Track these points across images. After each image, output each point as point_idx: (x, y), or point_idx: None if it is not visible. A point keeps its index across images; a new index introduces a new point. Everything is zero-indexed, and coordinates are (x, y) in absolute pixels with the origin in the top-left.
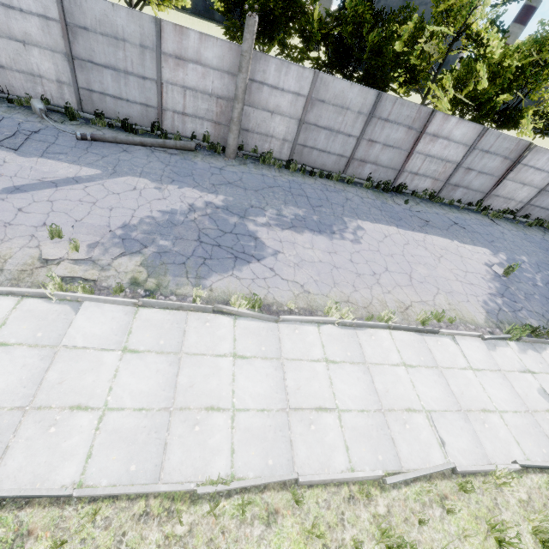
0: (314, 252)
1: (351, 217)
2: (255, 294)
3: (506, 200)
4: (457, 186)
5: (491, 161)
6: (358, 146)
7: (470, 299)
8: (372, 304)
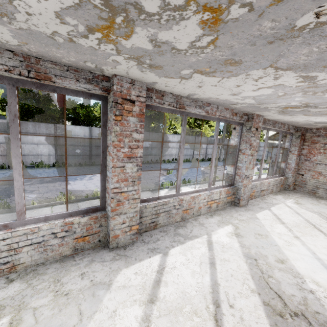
0: (60, 186)
1: (90, 174)
2: (2, 199)
3: (170, 155)
4: (147, 155)
5: (153, 143)
6: (91, 149)
7: (149, 183)
8: (92, 194)
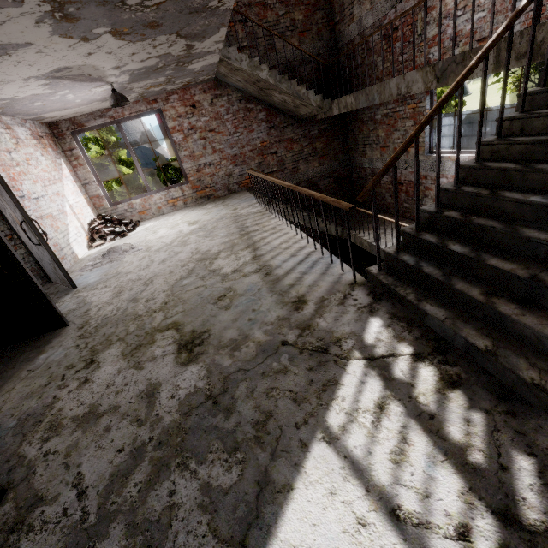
0: None
1: None
2: None
3: None
4: None
5: None
6: None
7: None
8: None
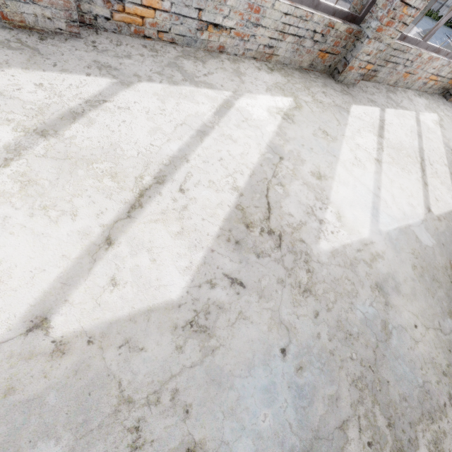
0: None
1: None
2: None
3: None
4: None
5: None
6: None
7: None
8: None
